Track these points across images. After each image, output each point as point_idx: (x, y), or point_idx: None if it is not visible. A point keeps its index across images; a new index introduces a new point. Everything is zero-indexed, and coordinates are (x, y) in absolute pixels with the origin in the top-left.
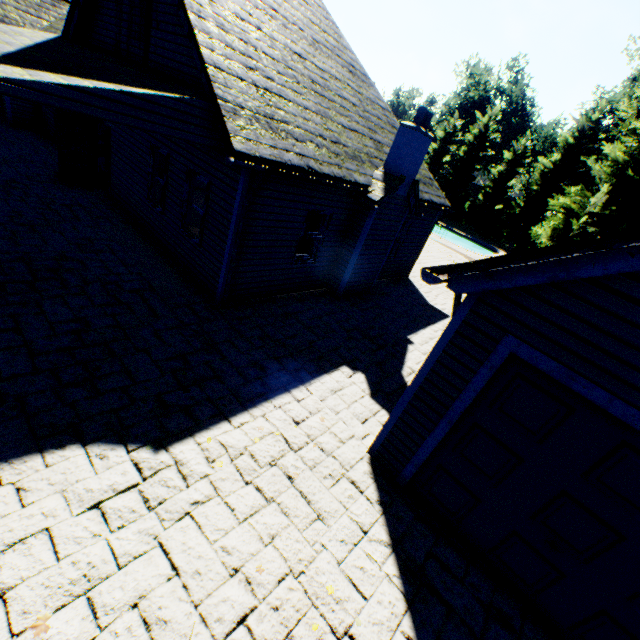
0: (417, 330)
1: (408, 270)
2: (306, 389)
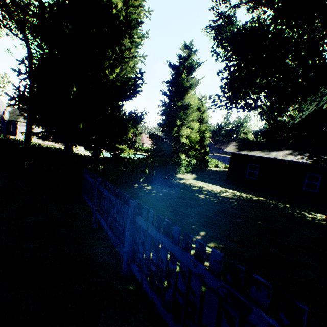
0: None
1: (18, 136)
2: None
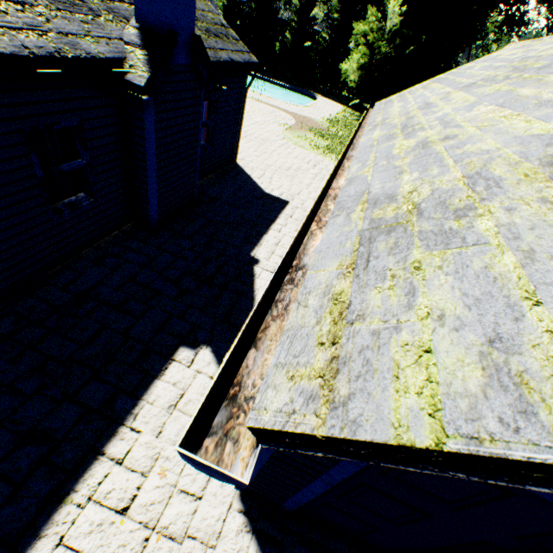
0: (260, 239)
1: (234, 154)
2: (130, 429)
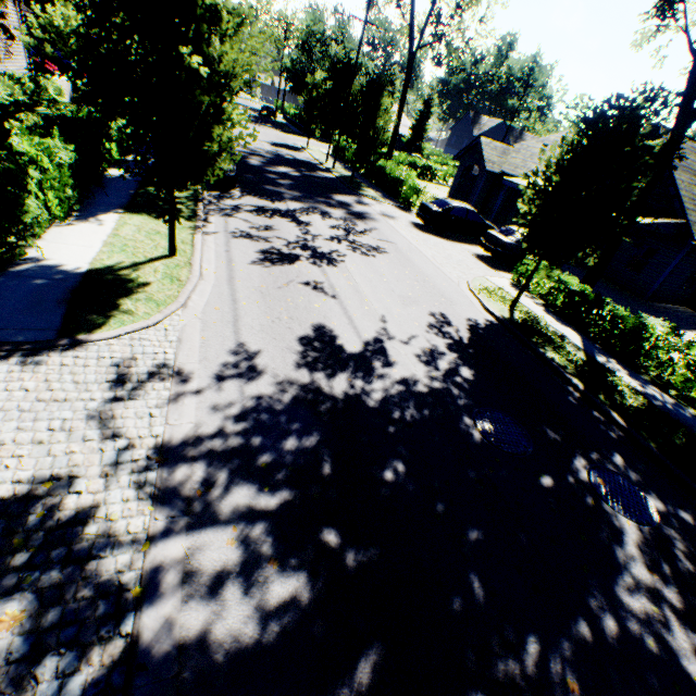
0: None
1: None
2: None
